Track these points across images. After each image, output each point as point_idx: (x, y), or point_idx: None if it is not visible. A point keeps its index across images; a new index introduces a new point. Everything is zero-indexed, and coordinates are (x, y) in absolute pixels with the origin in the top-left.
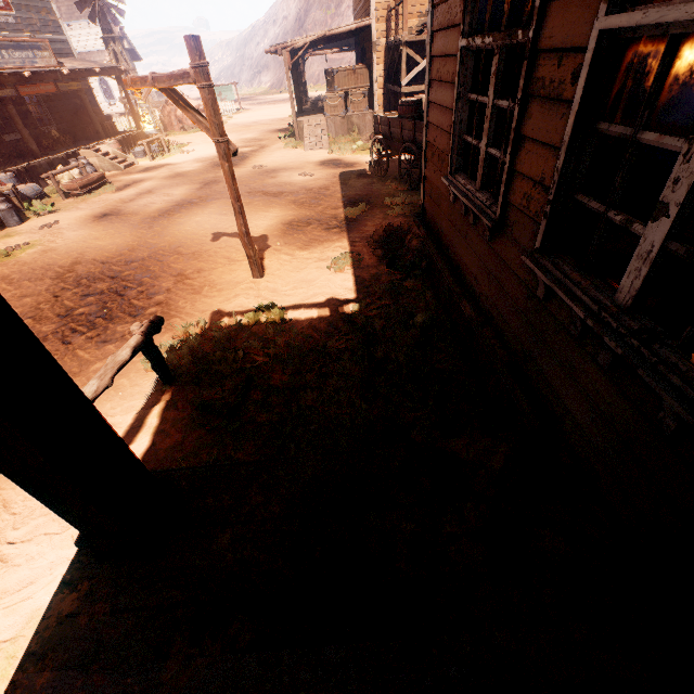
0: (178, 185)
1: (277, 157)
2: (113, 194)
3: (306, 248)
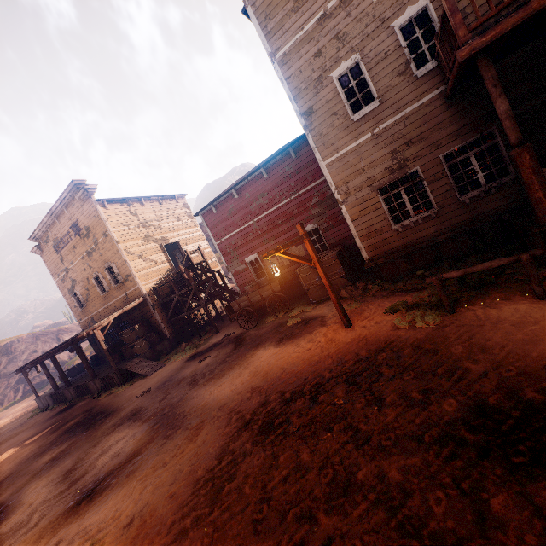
0: (97, 443)
1: (137, 388)
2: (6, 521)
3: (325, 323)
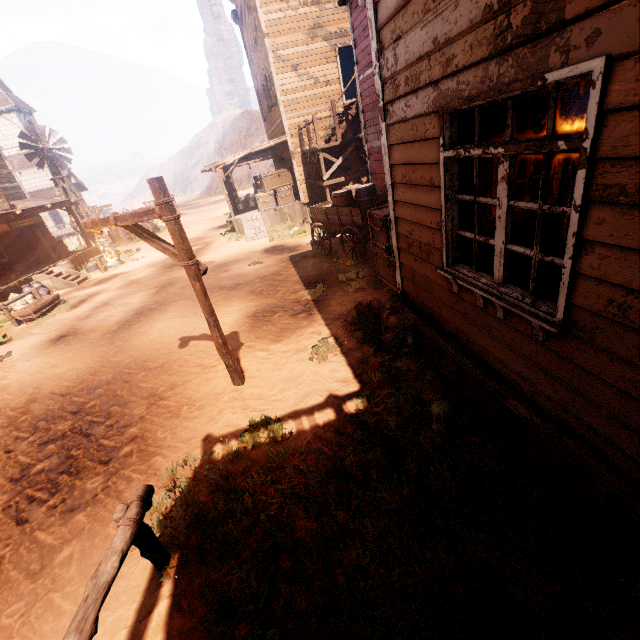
0: (134, 293)
1: (223, 252)
2: (68, 312)
3: (279, 340)
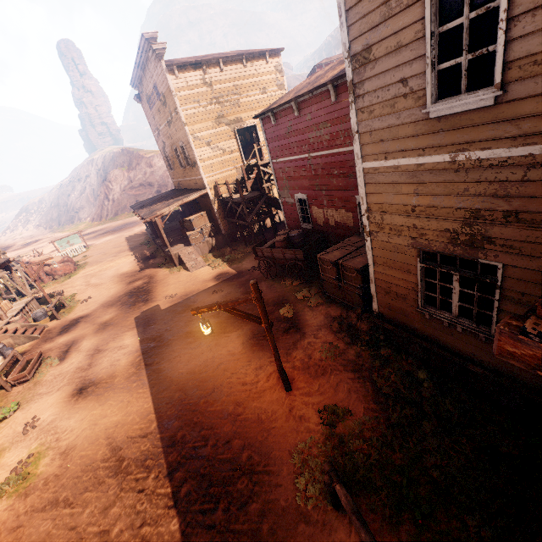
0: (119, 335)
1: (175, 283)
2: (61, 366)
3: (291, 352)
